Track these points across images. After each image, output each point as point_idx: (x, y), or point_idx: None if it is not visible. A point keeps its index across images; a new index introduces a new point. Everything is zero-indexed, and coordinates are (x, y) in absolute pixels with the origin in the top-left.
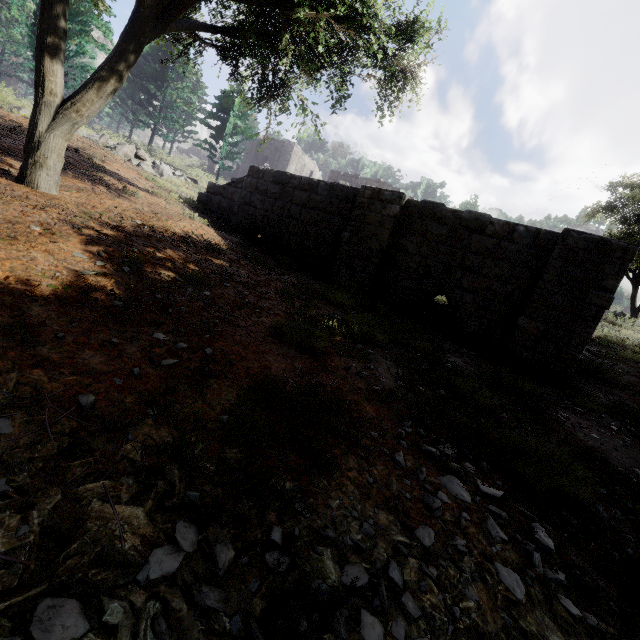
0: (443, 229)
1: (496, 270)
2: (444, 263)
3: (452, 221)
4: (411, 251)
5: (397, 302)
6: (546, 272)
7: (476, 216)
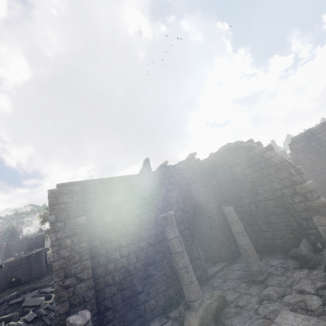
0: (6, 267)
1: (23, 266)
2: (10, 273)
3: (8, 264)
4: (0, 276)
5: (2, 288)
6: (32, 261)
7: (13, 260)
